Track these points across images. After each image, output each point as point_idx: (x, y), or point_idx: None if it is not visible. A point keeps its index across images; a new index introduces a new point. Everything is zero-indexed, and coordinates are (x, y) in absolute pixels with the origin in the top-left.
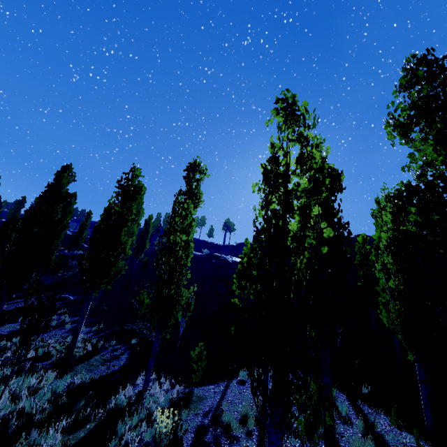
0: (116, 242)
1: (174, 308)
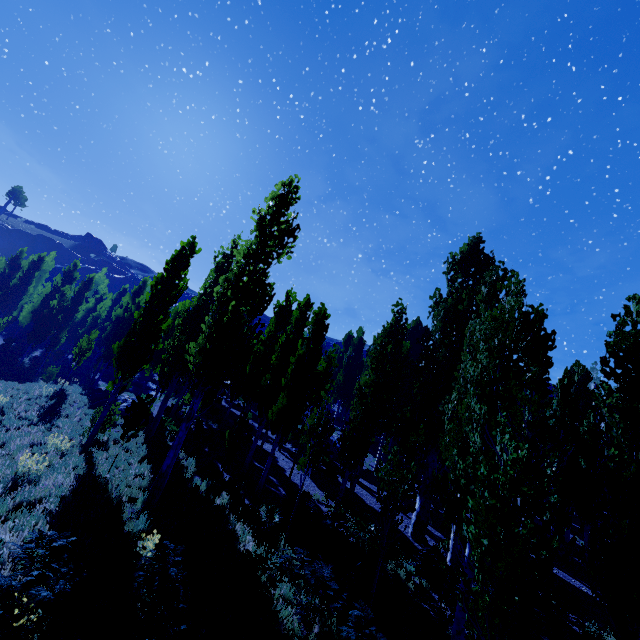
0: None
1: None
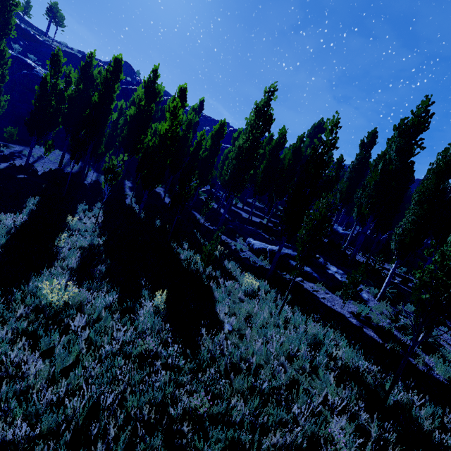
0: None
1: None
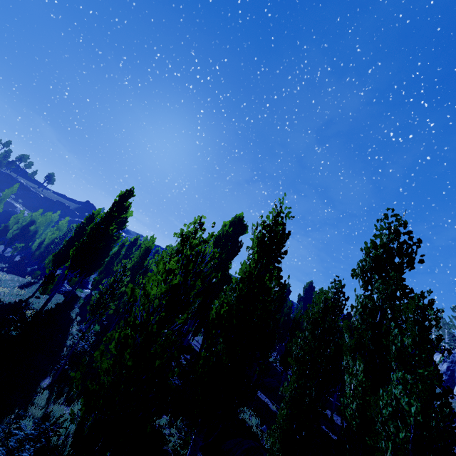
0: None
1: None
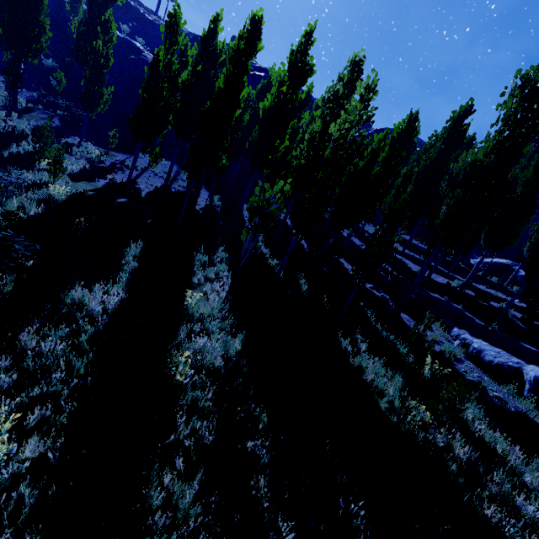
0: (37, 20)
1: (98, 102)
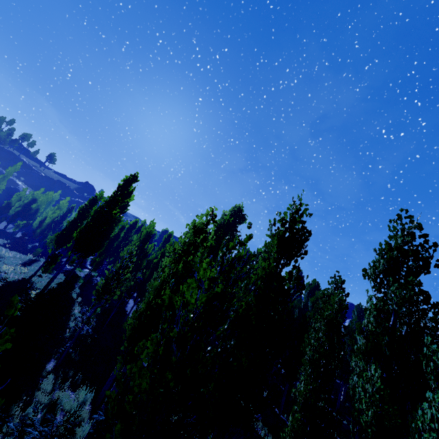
0: None
1: None
